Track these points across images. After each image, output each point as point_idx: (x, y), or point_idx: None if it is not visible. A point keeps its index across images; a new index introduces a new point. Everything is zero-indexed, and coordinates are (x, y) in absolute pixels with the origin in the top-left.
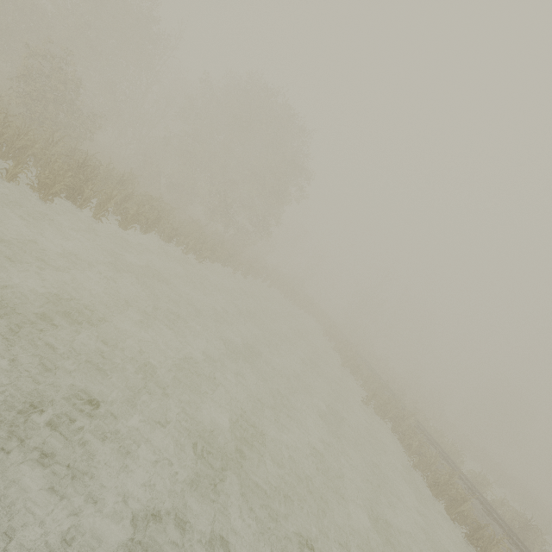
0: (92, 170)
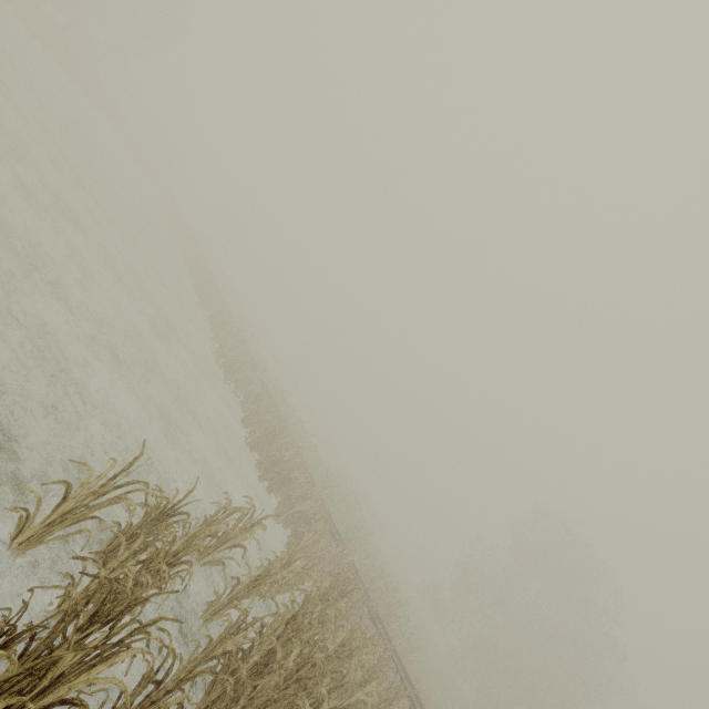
0: None
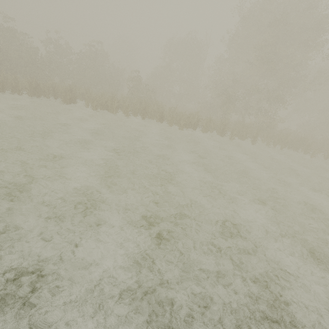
0: (114, 97)
